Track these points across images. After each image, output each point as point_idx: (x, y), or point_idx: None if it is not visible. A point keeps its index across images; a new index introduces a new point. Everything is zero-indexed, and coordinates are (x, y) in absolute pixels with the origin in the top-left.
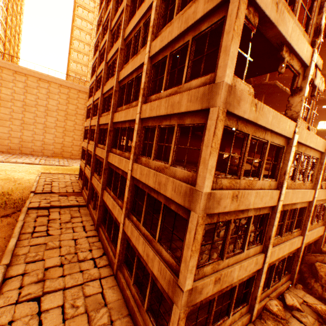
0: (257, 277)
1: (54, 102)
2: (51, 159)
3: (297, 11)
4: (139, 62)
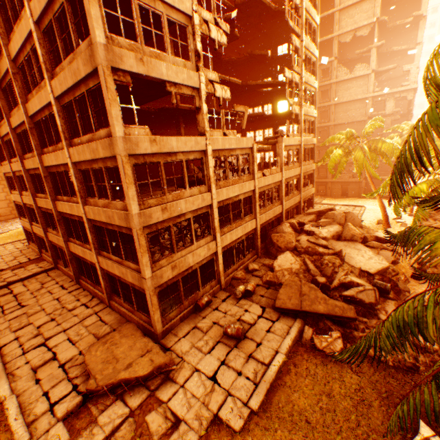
0: (217, 259)
1: None
2: None
3: (169, 50)
4: (46, 99)
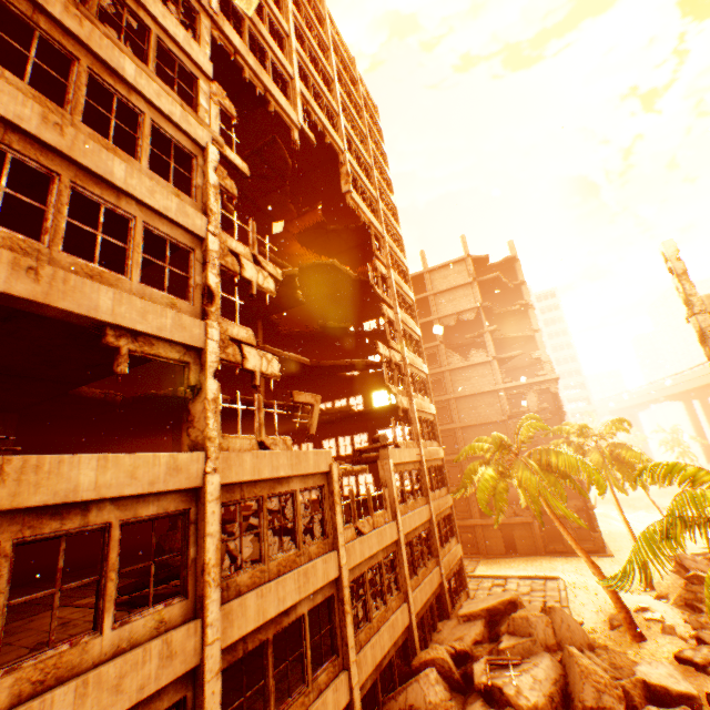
0: None
1: None
2: None
3: (135, 272)
4: None
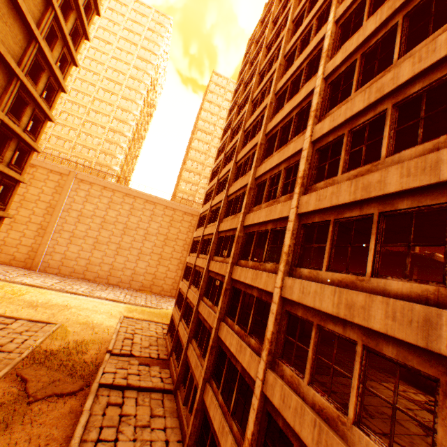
0: None
1: (155, 225)
2: (138, 294)
3: None
4: (279, 213)
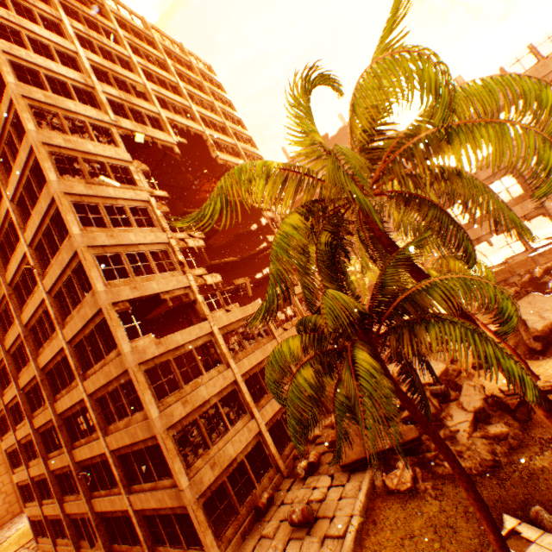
0: (264, 439)
1: None
2: None
3: (156, 271)
4: (59, 346)
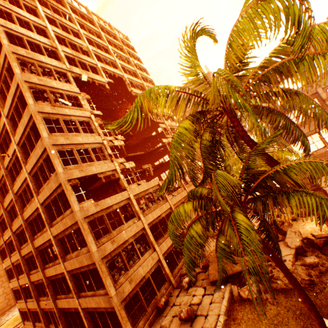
0: (162, 264)
1: None
2: None
3: (95, 160)
4: (35, 206)
